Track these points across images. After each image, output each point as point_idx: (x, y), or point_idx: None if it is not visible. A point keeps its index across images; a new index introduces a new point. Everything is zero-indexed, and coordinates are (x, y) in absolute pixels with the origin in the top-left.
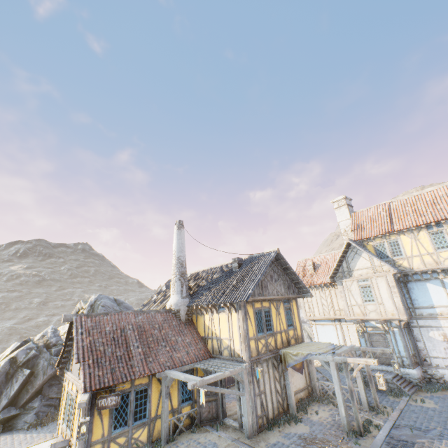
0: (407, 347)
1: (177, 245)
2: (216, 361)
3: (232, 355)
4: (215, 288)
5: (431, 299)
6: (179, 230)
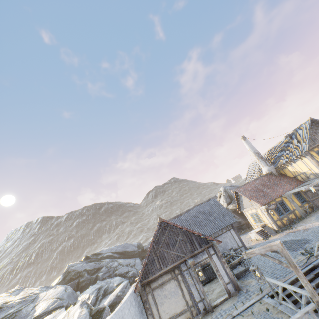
0: None
1: (249, 147)
2: (308, 181)
3: (316, 176)
4: (284, 154)
5: None
6: (245, 140)
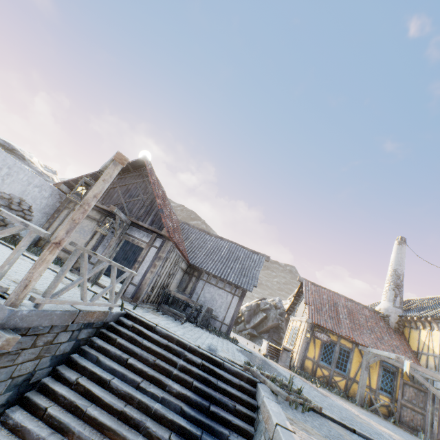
0: None
1: (395, 258)
2: None
3: None
4: None
5: None
6: (399, 245)
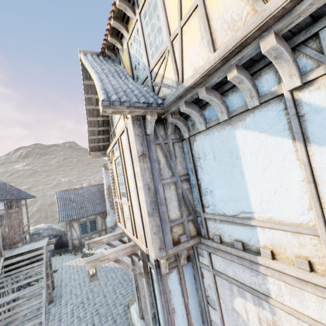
0: (171, 325)
1: None
2: None
3: None
4: None
5: (247, 194)
6: None
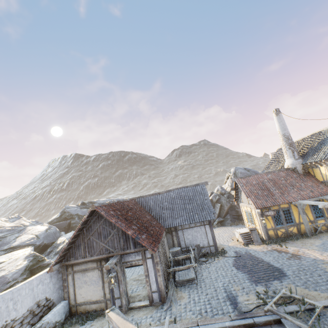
0: None
1: (279, 127)
2: None
3: None
4: (324, 147)
5: None
6: (277, 116)
